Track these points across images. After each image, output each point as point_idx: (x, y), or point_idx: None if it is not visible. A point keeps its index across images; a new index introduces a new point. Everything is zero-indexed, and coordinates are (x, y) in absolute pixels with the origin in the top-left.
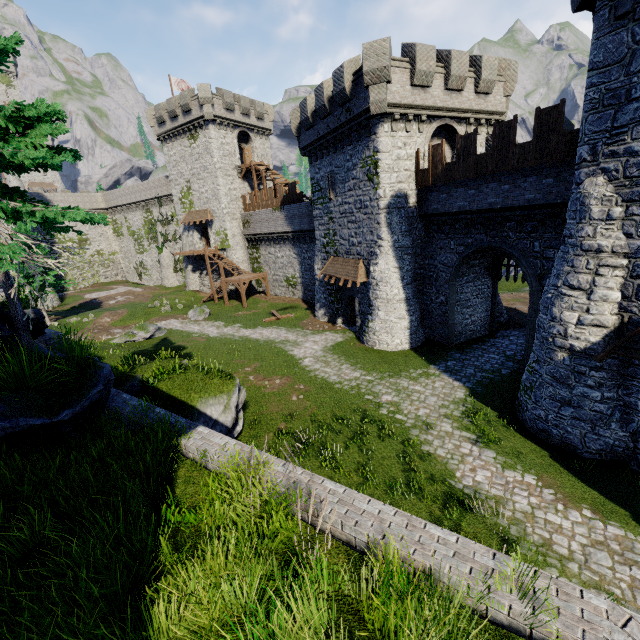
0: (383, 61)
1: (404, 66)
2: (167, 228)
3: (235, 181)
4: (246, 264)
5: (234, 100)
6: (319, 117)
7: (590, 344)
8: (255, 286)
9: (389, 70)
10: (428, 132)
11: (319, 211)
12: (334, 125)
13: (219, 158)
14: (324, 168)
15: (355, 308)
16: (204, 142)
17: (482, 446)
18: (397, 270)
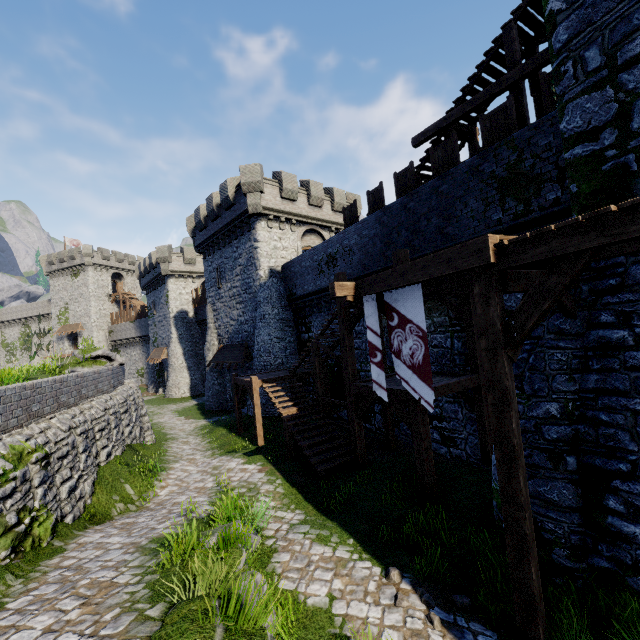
0: (165, 254)
1: (179, 256)
2: (43, 339)
3: (106, 304)
4: None
5: (112, 254)
6: (146, 272)
7: (213, 363)
8: None
9: (168, 258)
10: (199, 282)
11: (151, 321)
12: (152, 277)
13: (94, 289)
14: (152, 297)
15: (165, 377)
16: (83, 279)
17: (176, 414)
18: (181, 350)
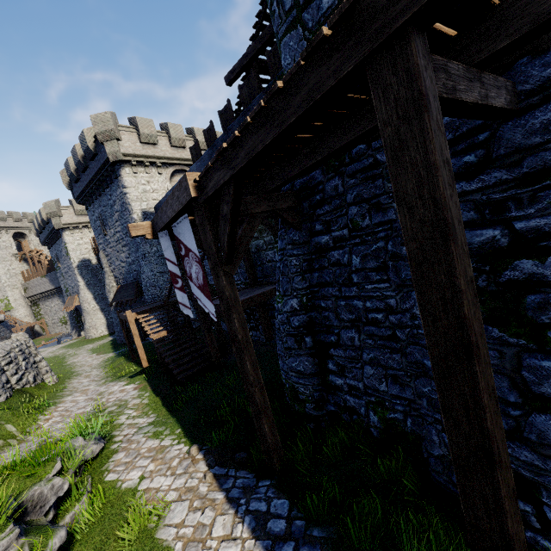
0: (54, 209)
1: (69, 209)
2: None
3: (14, 263)
4: (29, 317)
5: (7, 215)
6: (41, 229)
7: (115, 302)
8: (40, 332)
9: (58, 212)
10: None
11: (59, 273)
12: (48, 232)
13: None
14: (54, 251)
15: (83, 321)
16: None
17: (90, 352)
18: (91, 295)
